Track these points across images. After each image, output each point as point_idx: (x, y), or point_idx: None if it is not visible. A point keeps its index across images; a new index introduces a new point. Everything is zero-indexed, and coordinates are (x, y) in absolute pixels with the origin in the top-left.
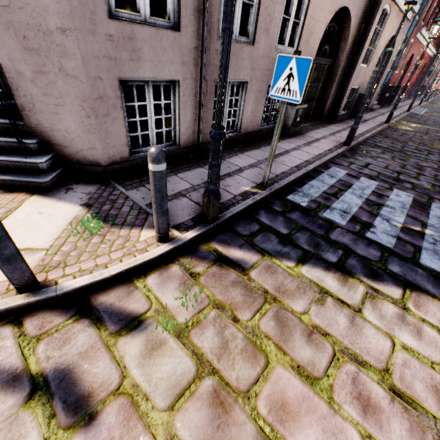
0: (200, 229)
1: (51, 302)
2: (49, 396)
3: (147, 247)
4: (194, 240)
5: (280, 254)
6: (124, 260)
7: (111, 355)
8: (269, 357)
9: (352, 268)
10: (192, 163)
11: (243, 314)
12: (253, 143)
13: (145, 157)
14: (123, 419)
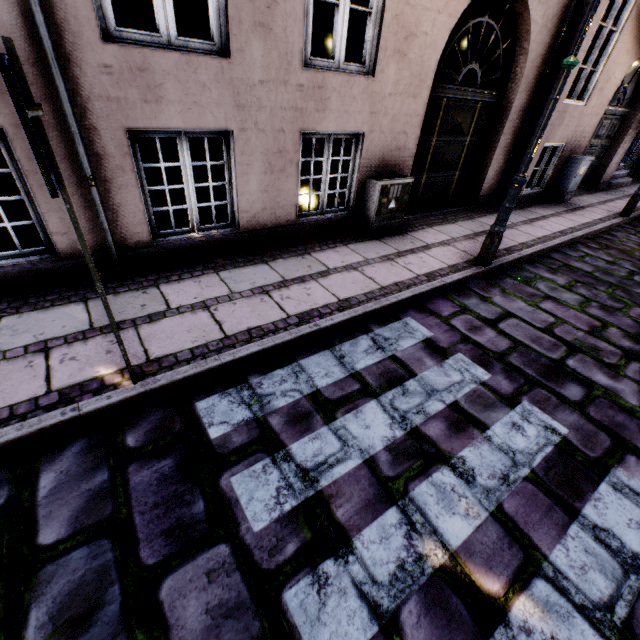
0: None
1: None
2: None
3: None
4: None
5: None
6: None
7: None
8: None
9: None
10: (79, 290)
11: None
12: (271, 249)
13: None
14: None
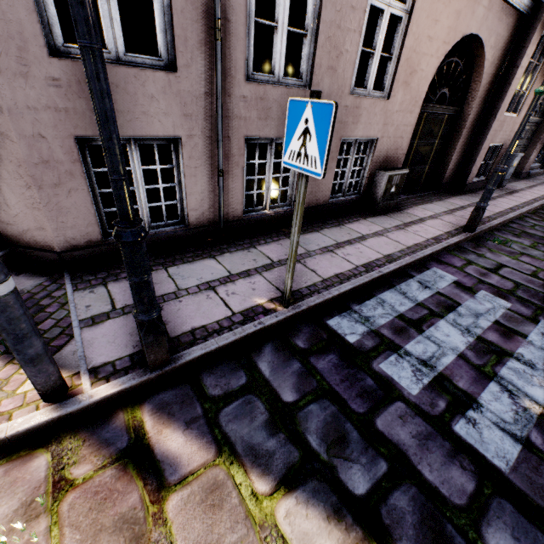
0: (128, 381)
1: None
2: None
3: (15, 410)
4: (114, 400)
5: (255, 453)
6: None
7: None
8: None
9: (394, 521)
10: (204, 250)
11: None
12: (314, 222)
13: None
14: None
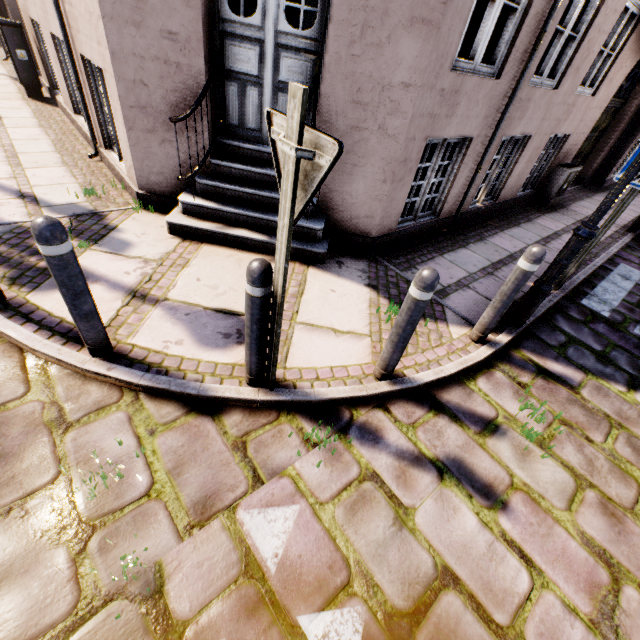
0: (511, 333)
1: (403, 392)
2: (456, 479)
3: (466, 347)
4: (504, 345)
5: (604, 374)
6: (452, 359)
7: (487, 453)
8: (639, 482)
9: None
10: (451, 240)
11: (594, 435)
12: (507, 216)
13: (407, 229)
14: (531, 510)
